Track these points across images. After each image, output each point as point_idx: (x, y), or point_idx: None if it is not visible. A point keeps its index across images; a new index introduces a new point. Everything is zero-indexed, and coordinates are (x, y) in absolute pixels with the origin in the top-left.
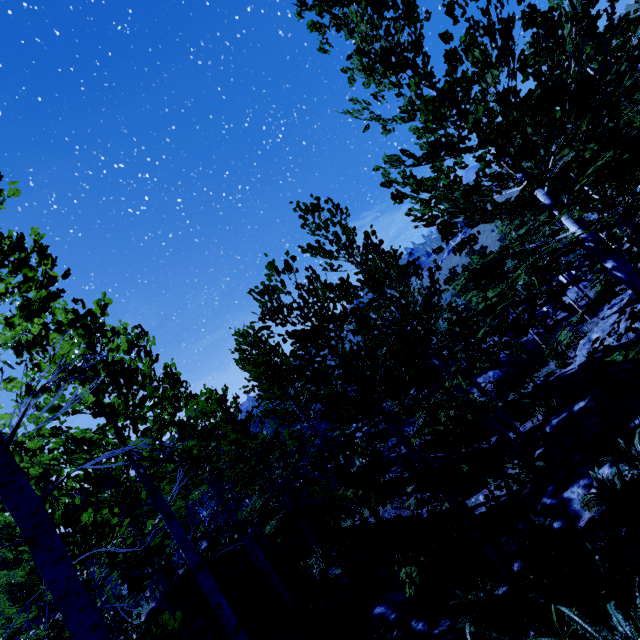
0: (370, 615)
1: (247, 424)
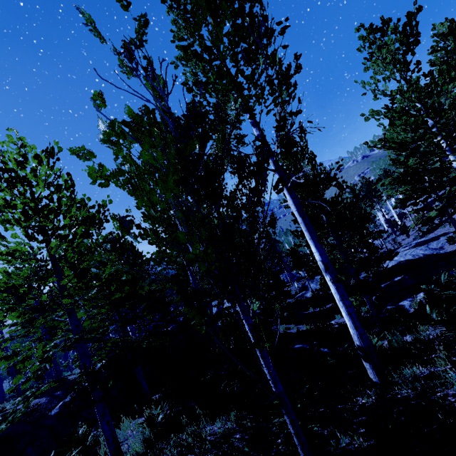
0: (292, 348)
1: None
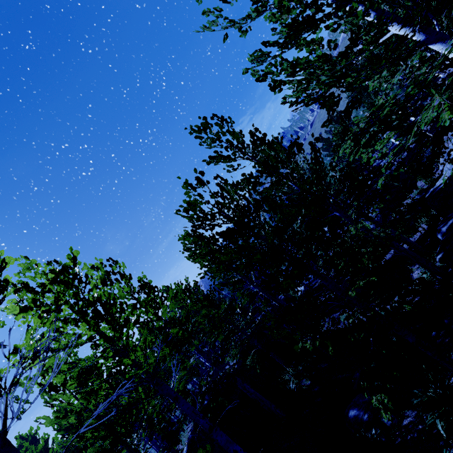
0: (347, 418)
1: (210, 298)
